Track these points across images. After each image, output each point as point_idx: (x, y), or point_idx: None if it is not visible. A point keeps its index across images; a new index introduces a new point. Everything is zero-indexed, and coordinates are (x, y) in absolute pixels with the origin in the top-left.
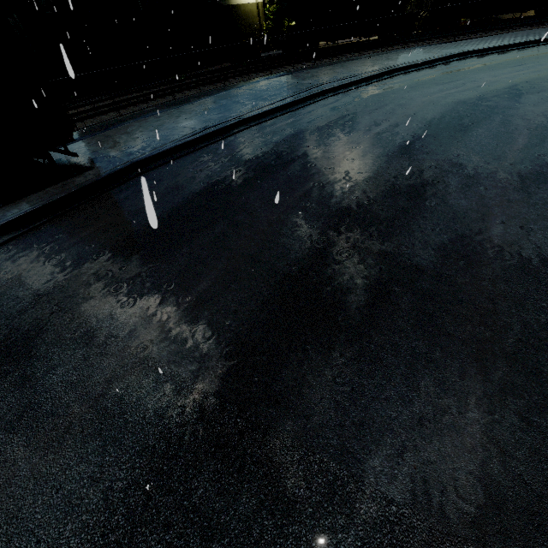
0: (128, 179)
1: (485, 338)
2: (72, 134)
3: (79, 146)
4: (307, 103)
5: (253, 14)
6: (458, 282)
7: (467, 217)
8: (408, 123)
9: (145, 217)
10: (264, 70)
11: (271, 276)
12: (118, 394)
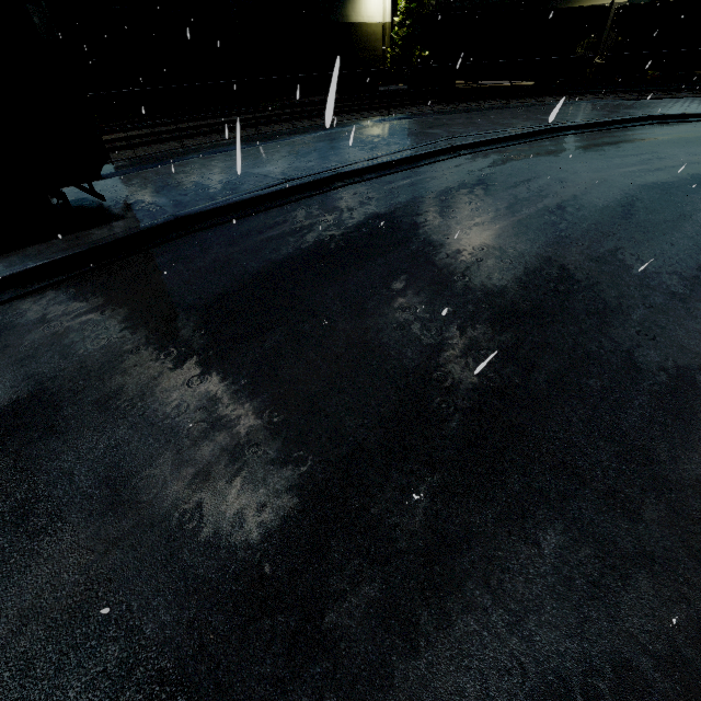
0: (167, 240)
1: (699, 661)
2: (100, 169)
3: (117, 183)
4: (430, 160)
5: (377, 36)
6: (645, 514)
7: (659, 383)
8: (570, 209)
9: (174, 303)
10: (379, 109)
11: (334, 445)
12: (29, 651)
